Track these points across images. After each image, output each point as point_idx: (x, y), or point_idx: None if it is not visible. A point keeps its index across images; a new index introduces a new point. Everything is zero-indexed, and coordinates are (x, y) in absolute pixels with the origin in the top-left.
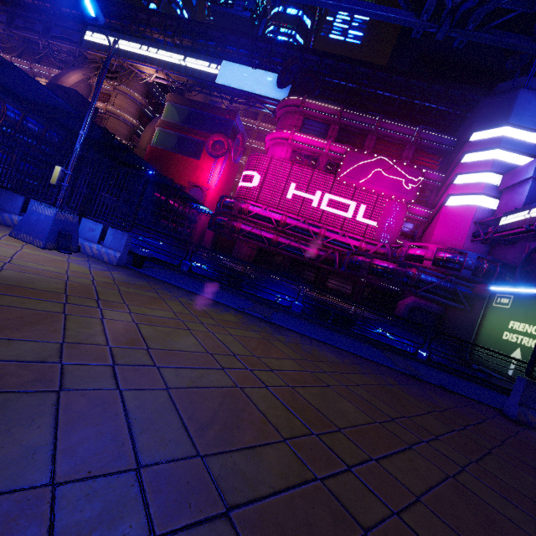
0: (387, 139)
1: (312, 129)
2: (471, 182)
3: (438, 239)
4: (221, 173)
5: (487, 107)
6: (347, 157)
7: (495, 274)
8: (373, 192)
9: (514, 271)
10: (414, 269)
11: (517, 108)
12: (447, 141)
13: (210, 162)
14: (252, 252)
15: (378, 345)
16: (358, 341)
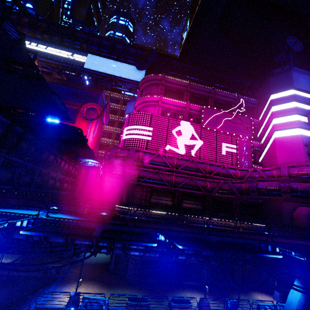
0: (219, 101)
1: (172, 95)
2: (285, 121)
3: (283, 160)
4: (95, 133)
5: (275, 81)
6: (204, 111)
7: None
8: (227, 133)
9: None
10: None
11: (294, 79)
12: (253, 101)
13: (85, 125)
14: (147, 195)
15: None
16: None
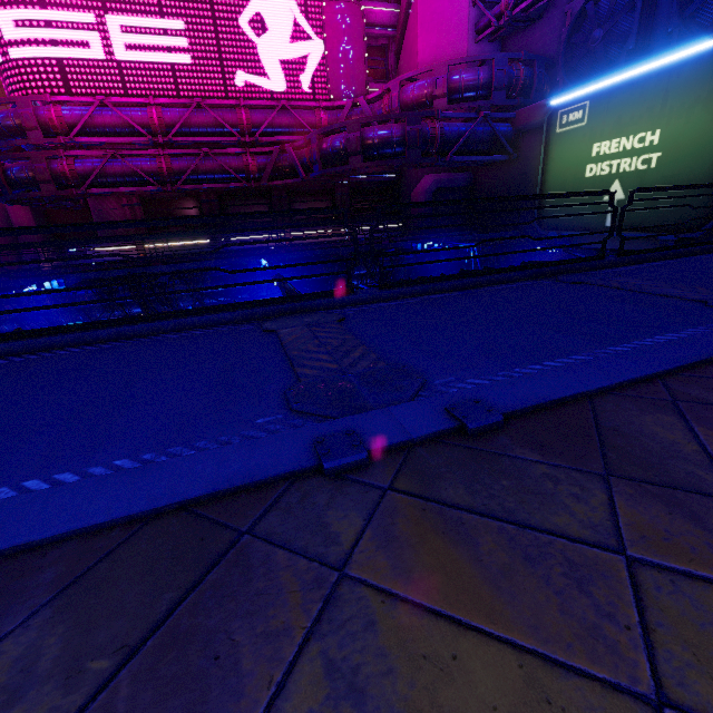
0: None
1: None
2: None
3: (428, 60)
4: None
5: None
6: None
7: (533, 83)
8: None
9: (549, 71)
10: (431, 120)
11: None
12: None
13: None
14: (135, 213)
15: (548, 273)
16: (527, 286)
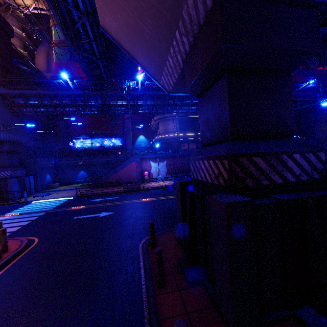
0: None
1: None
2: None
3: None
4: None
5: None
6: None
7: None
8: None
9: None
10: None
11: None
12: None
13: None
14: None
15: None
16: None
